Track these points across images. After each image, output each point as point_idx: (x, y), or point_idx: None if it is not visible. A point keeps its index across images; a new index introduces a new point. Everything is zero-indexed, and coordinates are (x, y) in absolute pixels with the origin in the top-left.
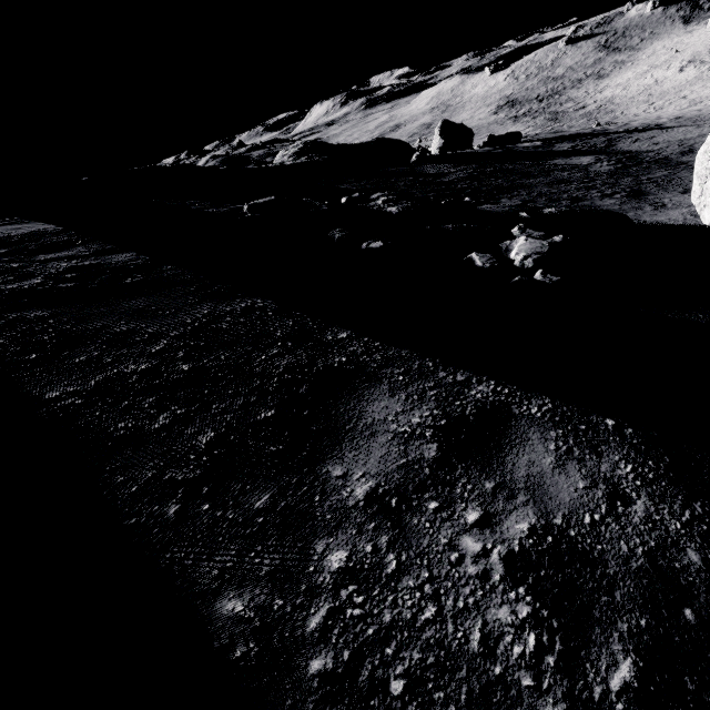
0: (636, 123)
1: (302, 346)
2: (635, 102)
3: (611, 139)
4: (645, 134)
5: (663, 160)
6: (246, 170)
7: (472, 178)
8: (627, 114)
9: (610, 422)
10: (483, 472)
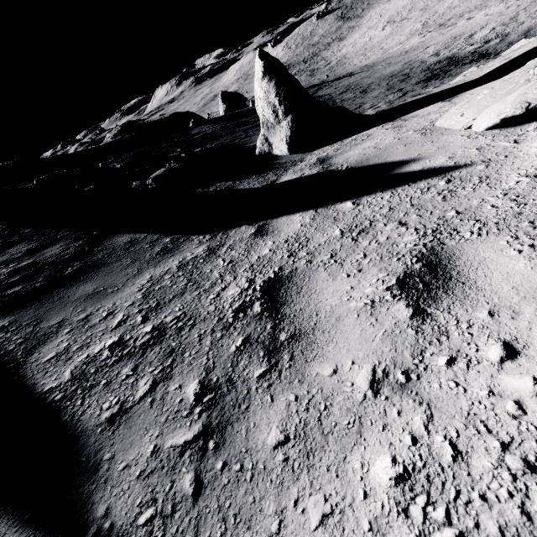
0: (344, 73)
1: (3, 238)
2: (357, 55)
3: (319, 88)
4: (338, 82)
5: (327, 100)
6: (69, 154)
7: (212, 132)
8: (351, 65)
9: (95, 233)
10: (30, 255)
